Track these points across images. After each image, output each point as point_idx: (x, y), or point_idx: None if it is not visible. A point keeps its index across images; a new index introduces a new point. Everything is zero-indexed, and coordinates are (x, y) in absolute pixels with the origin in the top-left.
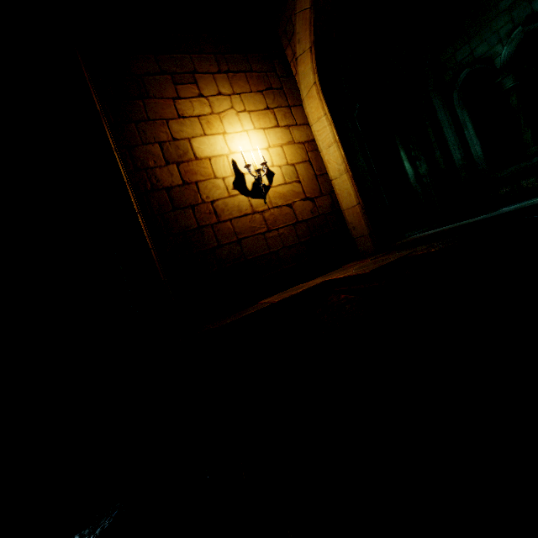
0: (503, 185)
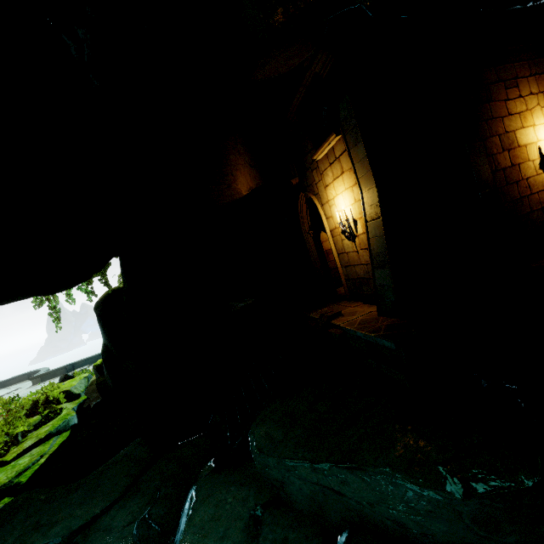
0: None
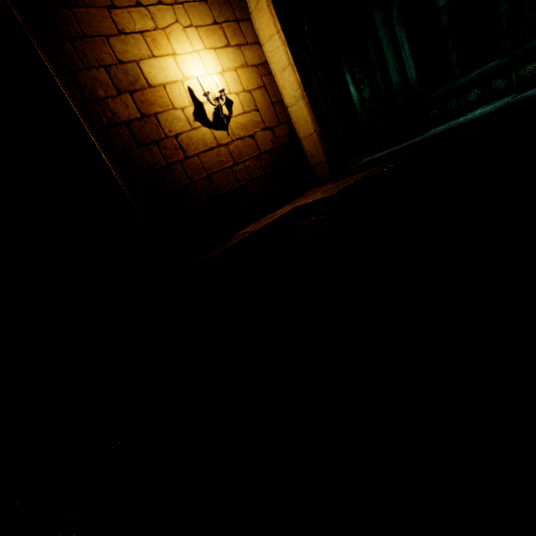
0: (431, 108)
